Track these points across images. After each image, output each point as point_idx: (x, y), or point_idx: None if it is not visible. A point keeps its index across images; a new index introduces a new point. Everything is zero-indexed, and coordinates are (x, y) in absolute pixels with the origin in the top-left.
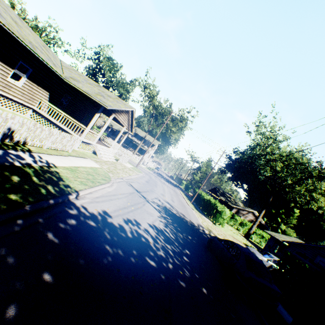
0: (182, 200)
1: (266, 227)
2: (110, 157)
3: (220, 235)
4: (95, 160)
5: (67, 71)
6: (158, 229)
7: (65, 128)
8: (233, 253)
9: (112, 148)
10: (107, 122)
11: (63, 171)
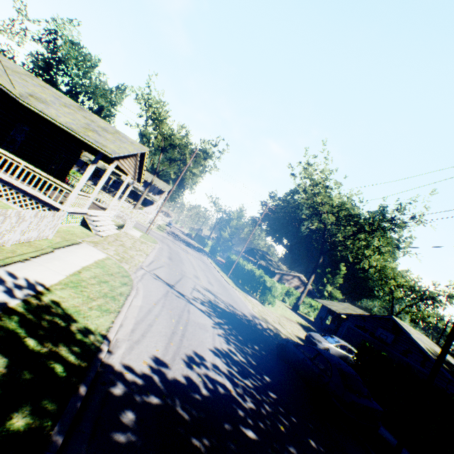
0: (218, 275)
1: (314, 292)
2: (110, 227)
3: (276, 323)
4: (92, 242)
5: (18, 79)
6: (224, 355)
7: (30, 191)
8: (322, 367)
9: (110, 210)
10: (106, 174)
11: (64, 294)
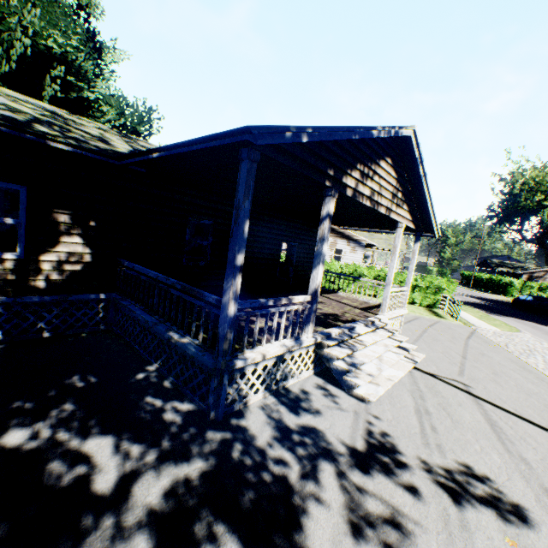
0: (461, 289)
1: None
2: None
3: None
4: None
5: None
6: (483, 302)
7: None
8: (529, 299)
9: None
10: None
11: None
